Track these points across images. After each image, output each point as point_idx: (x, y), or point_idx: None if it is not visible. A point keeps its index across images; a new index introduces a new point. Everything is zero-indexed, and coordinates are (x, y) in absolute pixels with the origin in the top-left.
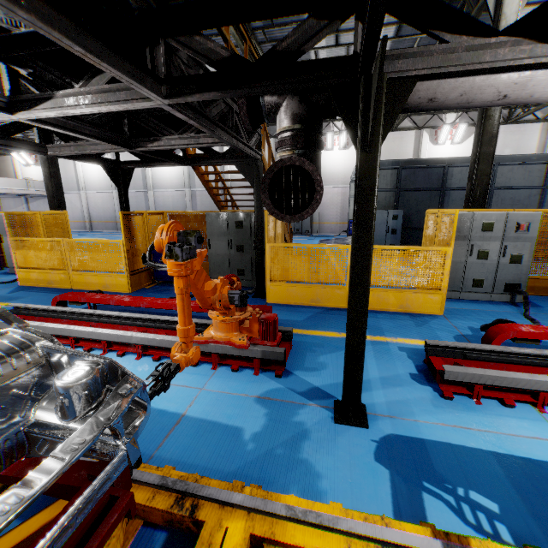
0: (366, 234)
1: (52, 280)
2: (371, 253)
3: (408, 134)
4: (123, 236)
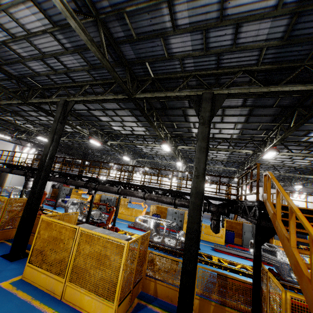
0: None
1: None
2: None
3: None
4: (225, 227)
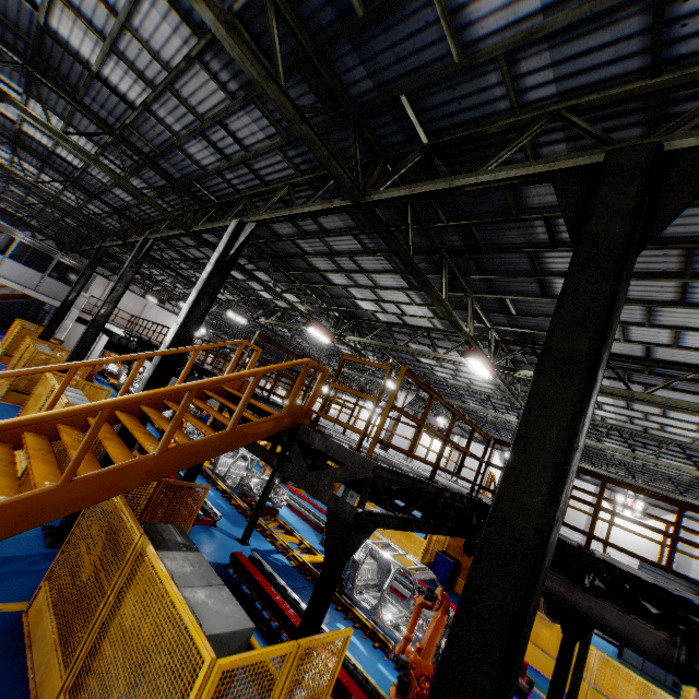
0: (585, 647)
1: None
2: (585, 657)
3: None
4: (427, 539)
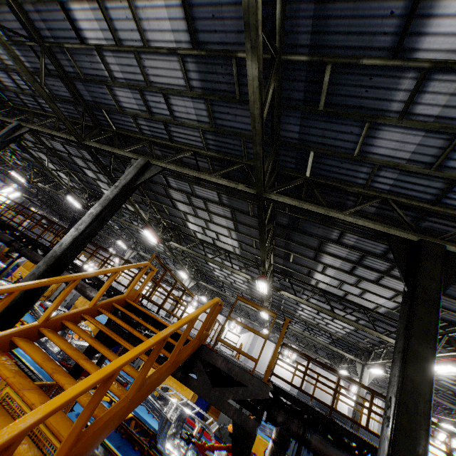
0: None
1: None
2: None
3: (332, 377)
4: None
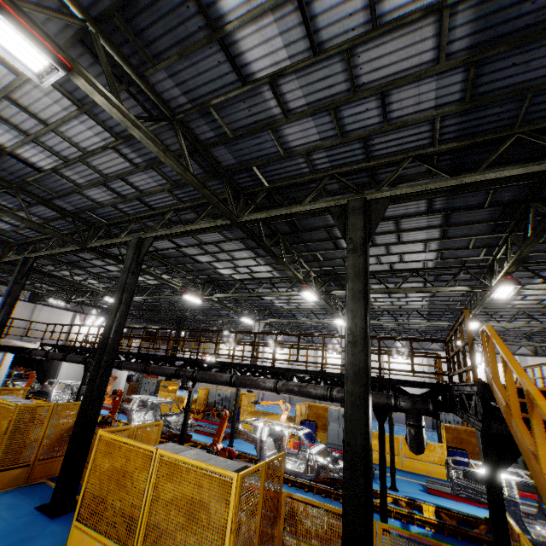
0: None
1: (387, 461)
2: None
3: None
4: (445, 442)
